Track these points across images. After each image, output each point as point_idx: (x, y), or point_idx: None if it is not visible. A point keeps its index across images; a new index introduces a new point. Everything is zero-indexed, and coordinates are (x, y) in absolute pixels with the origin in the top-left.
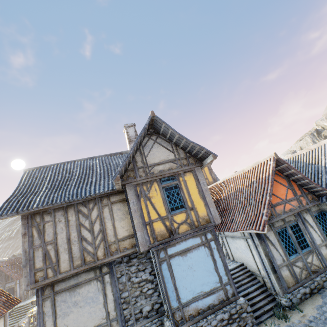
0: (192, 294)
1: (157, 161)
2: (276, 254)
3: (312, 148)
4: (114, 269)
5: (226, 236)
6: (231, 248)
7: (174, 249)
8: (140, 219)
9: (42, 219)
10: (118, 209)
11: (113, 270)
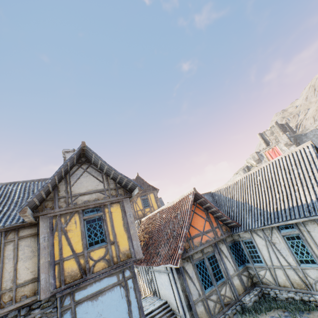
0: None
1: (83, 191)
2: (193, 288)
3: (229, 184)
4: None
5: (154, 271)
6: (158, 283)
7: (84, 293)
8: (49, 257)
9: None
10: (27, 246)
11: None
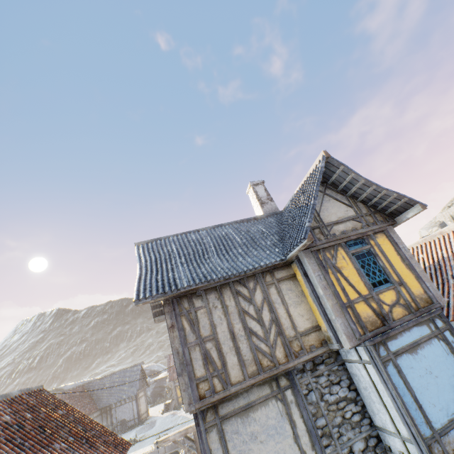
0: (446, 414)
1: (333, 219)
2: None
3: None
4: (296, 380)
5: None
6: None
7: (396, 343)
8: (335, 299)
9: (192, 304)
10: (289, 289)
11: (295, 382)
